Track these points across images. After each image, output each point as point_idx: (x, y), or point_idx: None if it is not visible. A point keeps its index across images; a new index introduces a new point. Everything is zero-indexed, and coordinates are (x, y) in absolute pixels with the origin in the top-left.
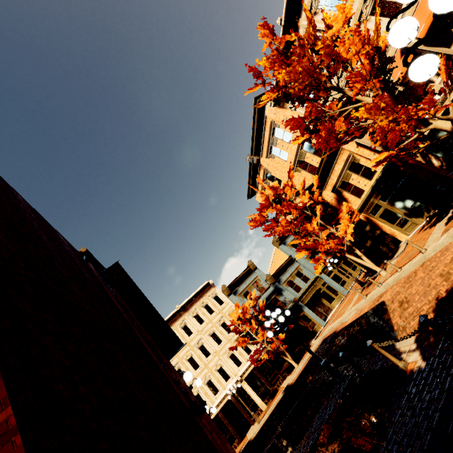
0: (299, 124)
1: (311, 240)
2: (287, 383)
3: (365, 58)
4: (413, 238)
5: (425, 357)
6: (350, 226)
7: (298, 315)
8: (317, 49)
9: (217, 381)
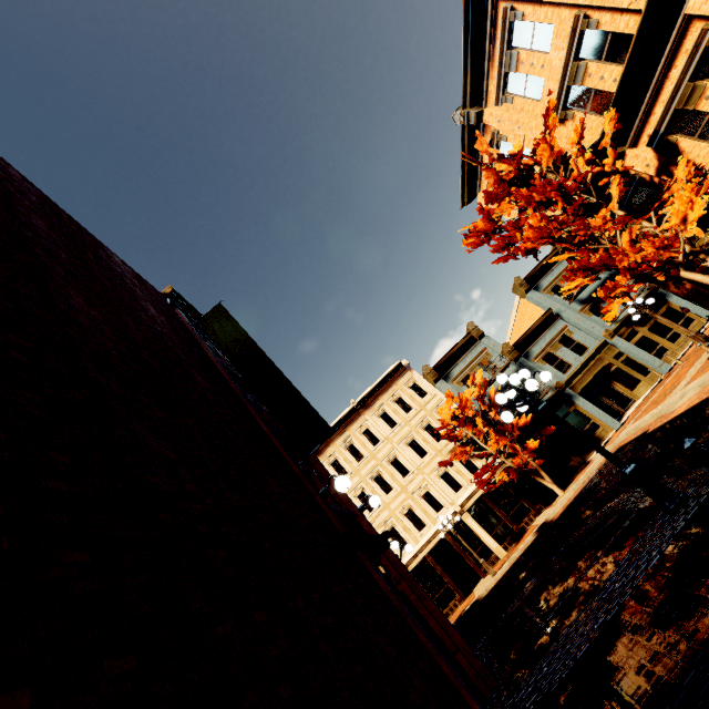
0: None
1: (597, 255)
2: (544, 519)
3: None
4: None
5: None
6: (698, 201)
7: (564, 411)
8: None
9: (422, 512)
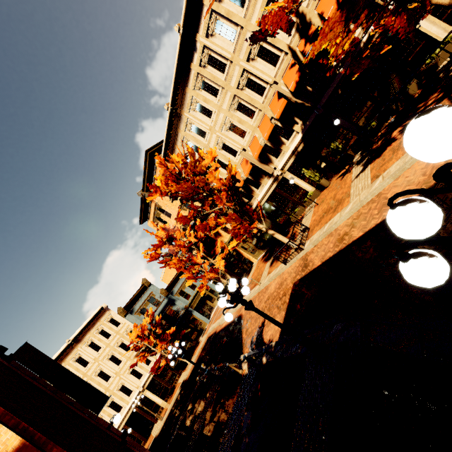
0: (186, 221)
1: (197, 268)
2: (183, 379)
3: (224, 191)
4: (259, 263)
5: (248, 367)
6: (222, 261)
7: (189, 319)
8: (196, 179)
9: (120, 400)
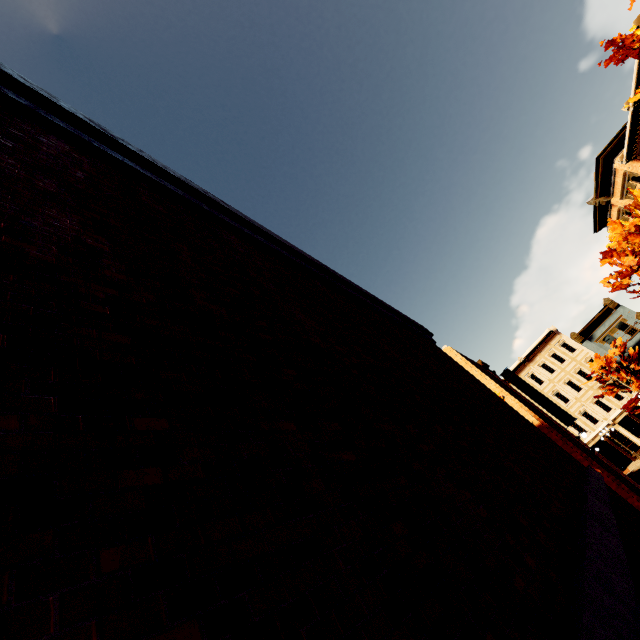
0: None
1: None
2: None
3: None
4: None
5: None
6: None
7: None
8: None
9: (583, 424)
